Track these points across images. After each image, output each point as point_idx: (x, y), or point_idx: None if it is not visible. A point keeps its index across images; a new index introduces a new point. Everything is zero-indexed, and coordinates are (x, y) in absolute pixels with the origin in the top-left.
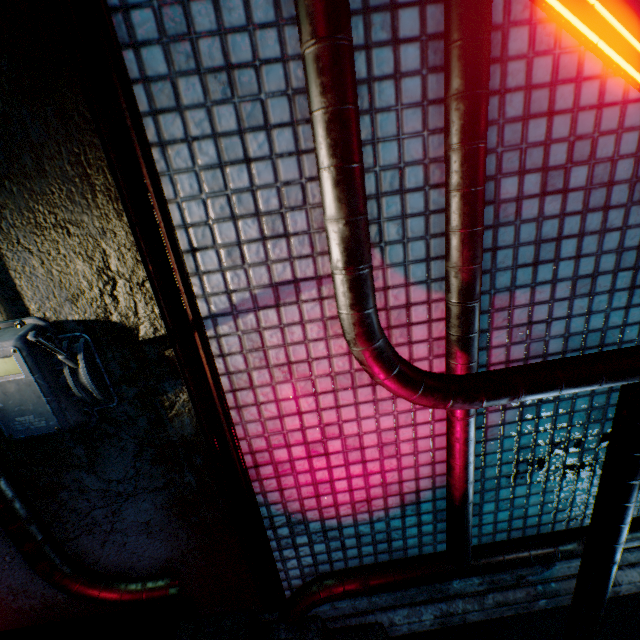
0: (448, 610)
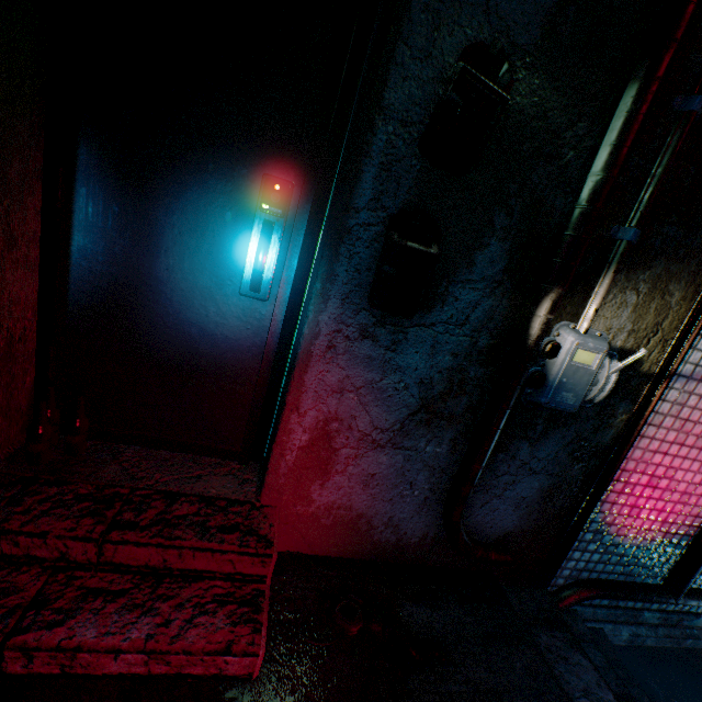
0: (636, 632)
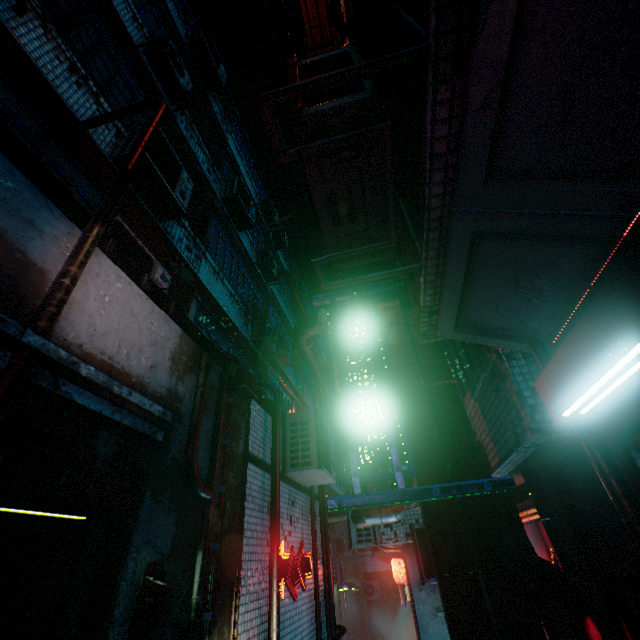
0: None
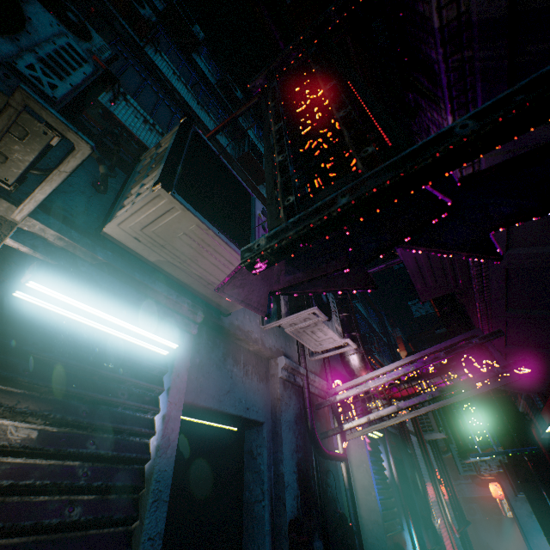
0: None
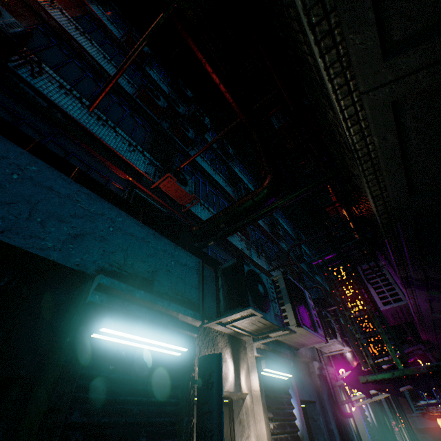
0: None
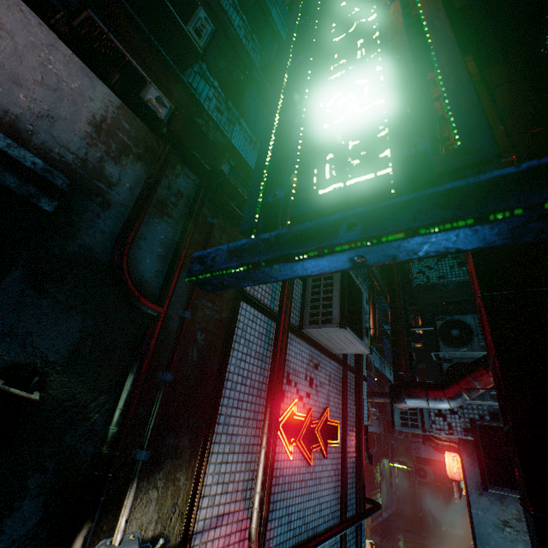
0: None
